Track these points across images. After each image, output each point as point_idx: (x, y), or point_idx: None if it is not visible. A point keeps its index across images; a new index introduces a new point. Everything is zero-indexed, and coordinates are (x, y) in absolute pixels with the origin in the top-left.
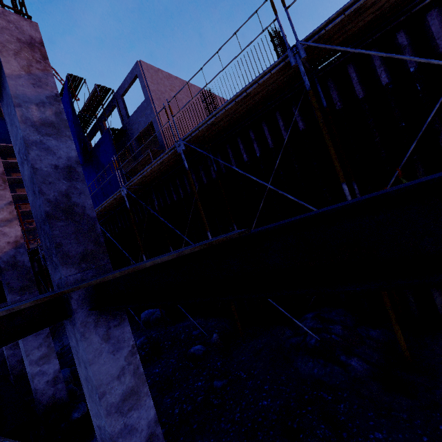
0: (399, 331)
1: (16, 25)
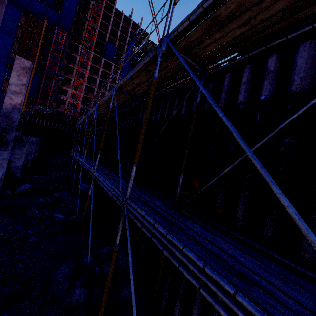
0: (104, 298)
1: None
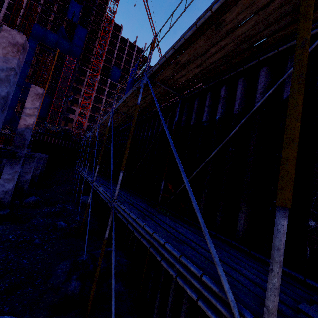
0: (94, 284)
1: (13, 36)
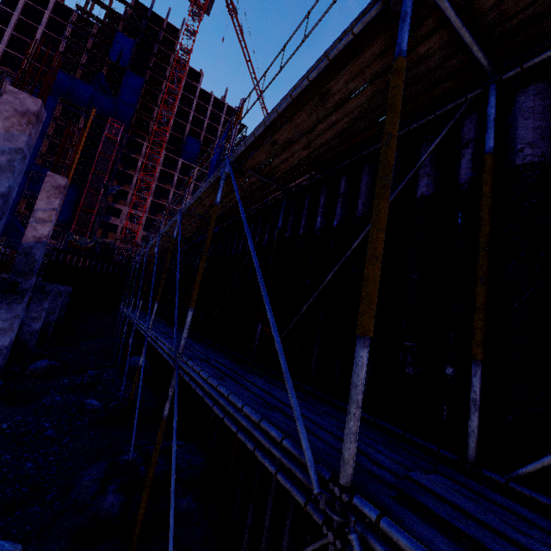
0: (144, 495)
1: (21, 100)
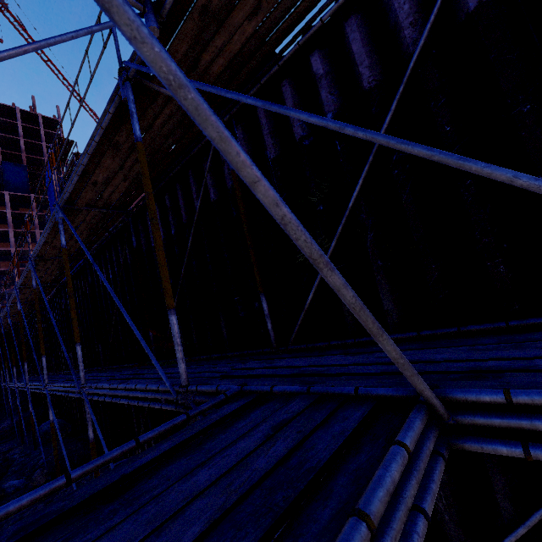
0: None
1: None
